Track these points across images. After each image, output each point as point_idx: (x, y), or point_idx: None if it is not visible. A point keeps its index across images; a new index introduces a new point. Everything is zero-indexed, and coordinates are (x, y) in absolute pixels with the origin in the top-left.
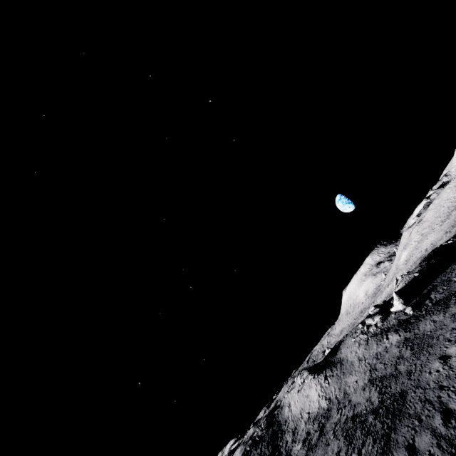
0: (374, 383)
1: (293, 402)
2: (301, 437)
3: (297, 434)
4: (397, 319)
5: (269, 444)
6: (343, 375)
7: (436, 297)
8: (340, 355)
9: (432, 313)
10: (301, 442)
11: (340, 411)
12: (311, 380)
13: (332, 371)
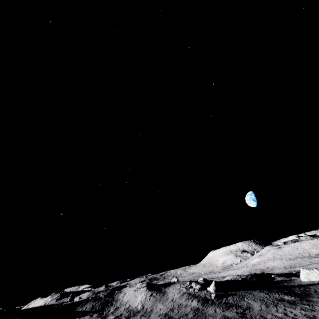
0: (165, 317)
1: (128, 293)
2: (117, 314)
3: (116, 311)
4: (205, 295)
5: (101, 304)
6: (158, 301)
7: (229, 300)
8: (167, 290)
9: (219, 306)
10: (115, 316)
11: (141, 316)
12: (144, 290)
13: (156, 294)
